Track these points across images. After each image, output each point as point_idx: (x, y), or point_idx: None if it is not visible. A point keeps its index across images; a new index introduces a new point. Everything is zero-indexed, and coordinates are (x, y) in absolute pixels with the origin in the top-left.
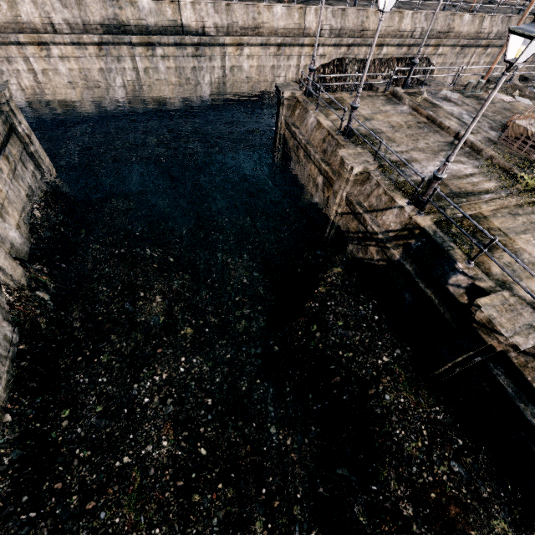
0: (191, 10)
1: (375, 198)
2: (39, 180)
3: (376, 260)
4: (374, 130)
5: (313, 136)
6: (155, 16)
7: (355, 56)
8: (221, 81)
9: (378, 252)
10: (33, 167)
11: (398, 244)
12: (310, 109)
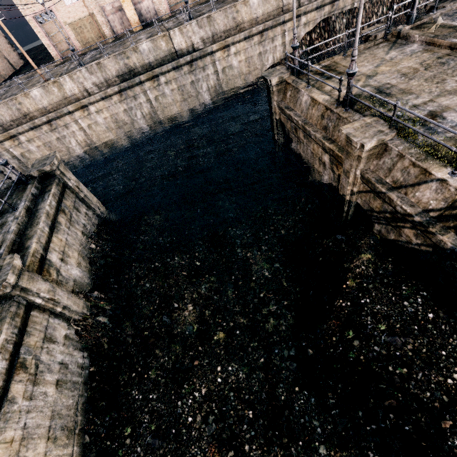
0: (179, 35)
1: (400, 172)
2: (91, 218)
3: (416, 244)
4: (380, 87)
5: (309, 115)
6: (153, 53)
7: (341, 9)
8: (216, 84)
9: (417, 236)
10: (86, 209)
11: (446, 226)
12: (301, 88)
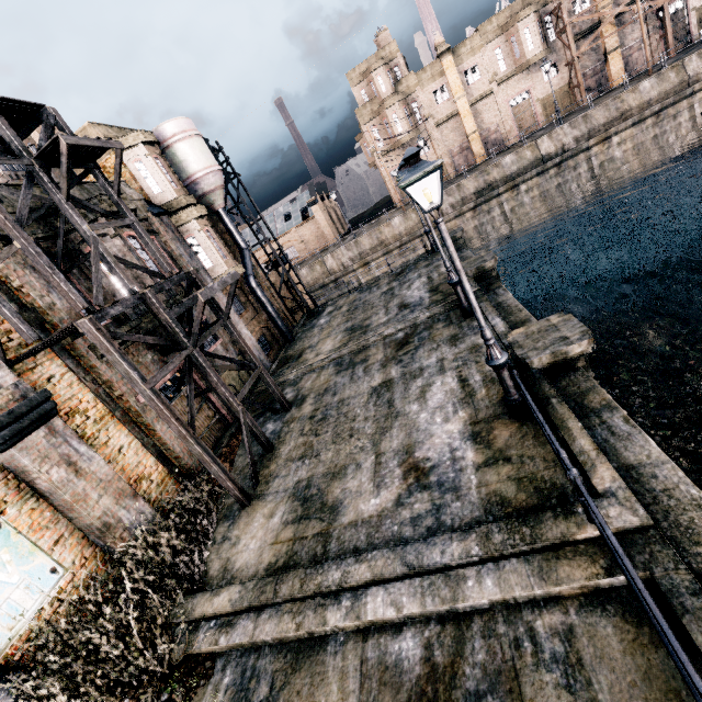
0: (547, 141)
1: None
2: None
3: None
4: None
5: None
6: (516, 164)
7: None
8: (590, 183)
9: None
10: None
11: None
12: None
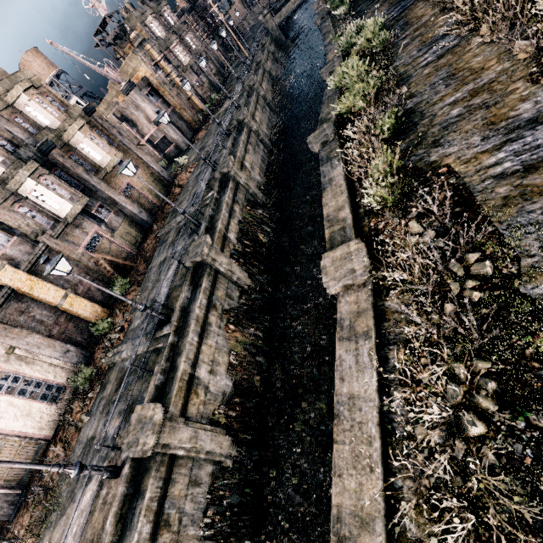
0: None
1: None
2: None
3: None
4: None
5: None
6: None
7: None
8: None
9: None
10: None
11: None
12: None
